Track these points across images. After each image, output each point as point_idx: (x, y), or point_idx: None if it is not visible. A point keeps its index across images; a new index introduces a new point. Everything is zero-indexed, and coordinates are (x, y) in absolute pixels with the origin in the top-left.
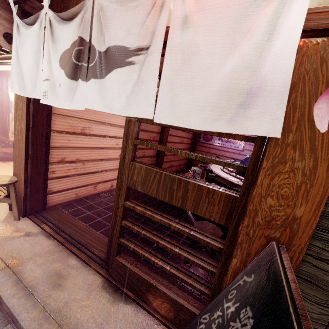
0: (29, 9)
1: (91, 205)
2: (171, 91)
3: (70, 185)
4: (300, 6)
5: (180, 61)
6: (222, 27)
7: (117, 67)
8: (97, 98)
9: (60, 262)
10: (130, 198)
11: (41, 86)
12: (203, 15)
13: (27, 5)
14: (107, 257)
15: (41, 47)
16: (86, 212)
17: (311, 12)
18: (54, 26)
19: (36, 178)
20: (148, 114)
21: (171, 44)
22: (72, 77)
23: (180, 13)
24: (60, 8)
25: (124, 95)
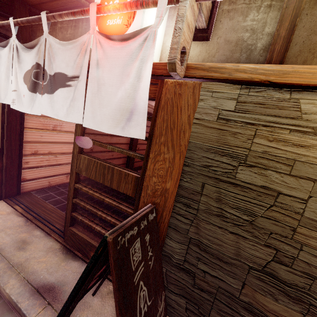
0: (4, 31)
1: (62, 192)
2: (92, 107)
3: (43, 174)
4: (150, 65)
5: (96, 88)
6: (116, 70)
7: (61, 87)
8: (49, 108)
9: (27, 233)
10: (100, 186)
11: (11, 95)
12: (107, 61)
13: (2, 28)
14: (64, 229)
15: (10, 65)
16: (56, 197)
17: (165, 65)
18: (20, 52)
19: (11, 167)
20: (80, 121)
21: (91, 77)
22: (32, 91)
23: (95, 57)
24: (29, 33)
25: (66, 107)
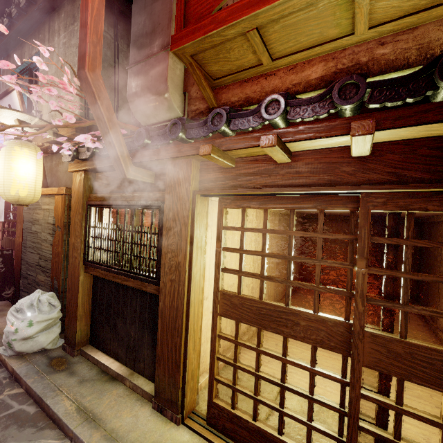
0: None
1: None
2: None
3: None
4: None
5: None
6: None
7: None
8: None
9: None
10: None
11: None
12: None
13: None
14: None
15: None
16: None
17: None
18: None
19: None
20: None
21: None
22: None
23: None
24: None
25: None
